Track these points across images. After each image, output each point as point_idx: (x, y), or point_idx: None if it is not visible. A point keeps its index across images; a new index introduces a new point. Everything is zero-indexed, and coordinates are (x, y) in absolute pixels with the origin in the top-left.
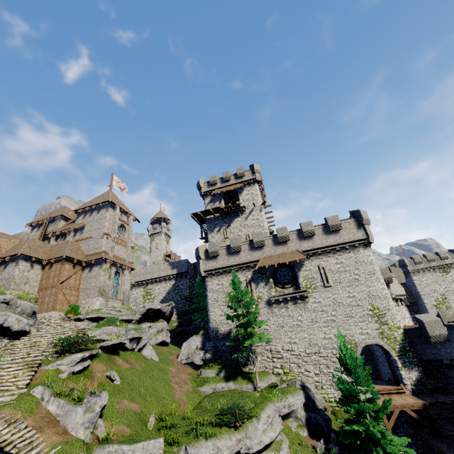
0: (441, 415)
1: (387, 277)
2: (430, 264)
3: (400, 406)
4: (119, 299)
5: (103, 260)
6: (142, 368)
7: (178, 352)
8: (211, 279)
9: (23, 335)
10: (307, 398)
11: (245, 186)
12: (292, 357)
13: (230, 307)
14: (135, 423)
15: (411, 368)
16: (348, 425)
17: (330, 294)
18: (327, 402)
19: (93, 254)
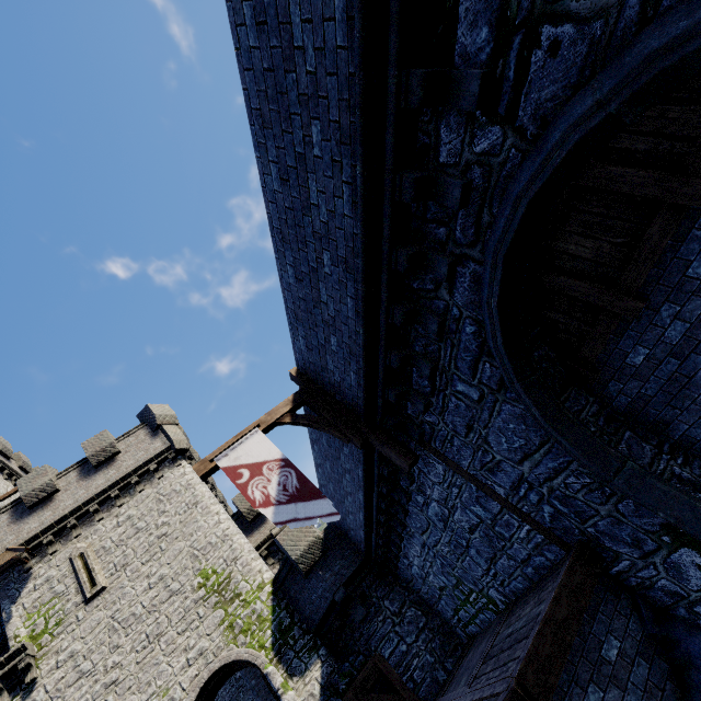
0: None
1: None
2: None
3: None
4: None
5: None
6: None
7: None
8: None
9: None
10: None
11: None
12: None
13: None
14: None
15: (304, 668)
16: None
17: (101, 610)
18: None
19: None
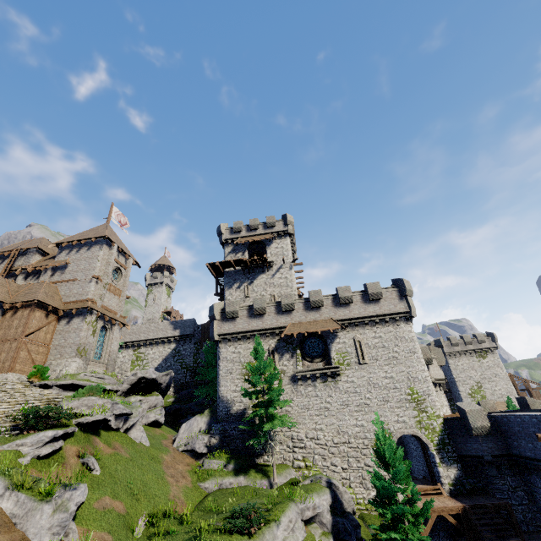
0: (482, 520)
1: (427, 358)
2: (467, 347)
3: (438, 510)
4: (103, 363)
5: (88, 310)
6: (129, 455)
7: (173, 436)
8: (225, 345)
9: None
10: (334, 498)
11: (274, 238)
12: (317, 447)
13: (248, 381)
14: (118, 528)
15: (449, 464)
16: (384, 532)
17: (365, 372)
18: (355, 504)
19: (75, 301)
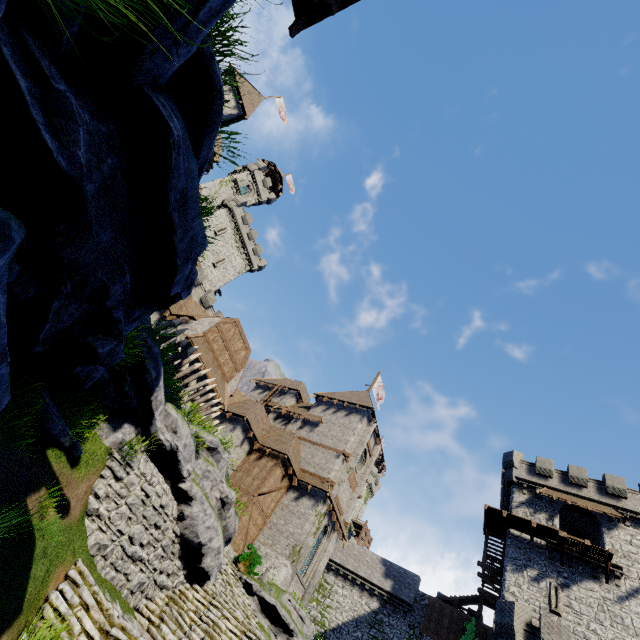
0: None
1: None
2: None
3: None
4: (304, 584)
5: (325, 497)
6: None
7: None
8: None
9: (201, 580)
10: None
11: (624, 519)
12: None
13: None
14: None
15: None
16: None
17: None
18: None
19: (313, 473)
